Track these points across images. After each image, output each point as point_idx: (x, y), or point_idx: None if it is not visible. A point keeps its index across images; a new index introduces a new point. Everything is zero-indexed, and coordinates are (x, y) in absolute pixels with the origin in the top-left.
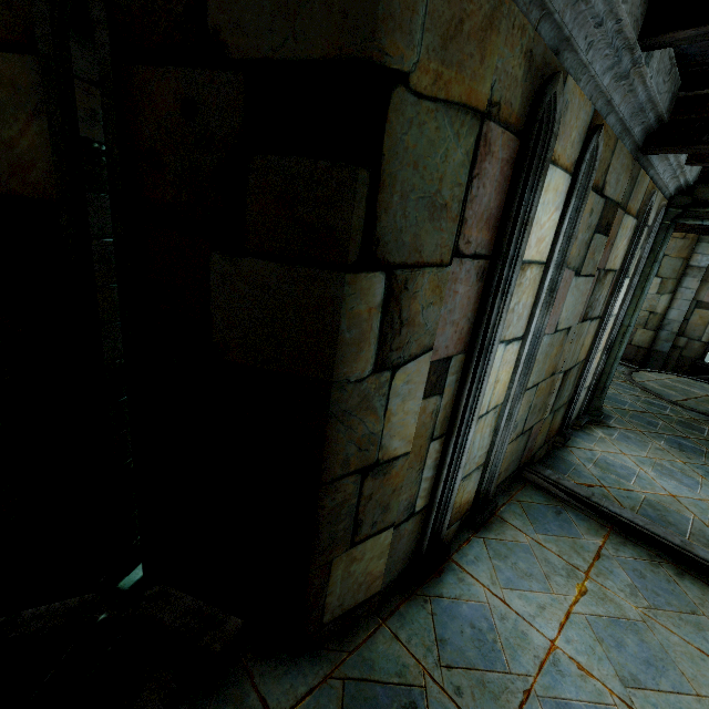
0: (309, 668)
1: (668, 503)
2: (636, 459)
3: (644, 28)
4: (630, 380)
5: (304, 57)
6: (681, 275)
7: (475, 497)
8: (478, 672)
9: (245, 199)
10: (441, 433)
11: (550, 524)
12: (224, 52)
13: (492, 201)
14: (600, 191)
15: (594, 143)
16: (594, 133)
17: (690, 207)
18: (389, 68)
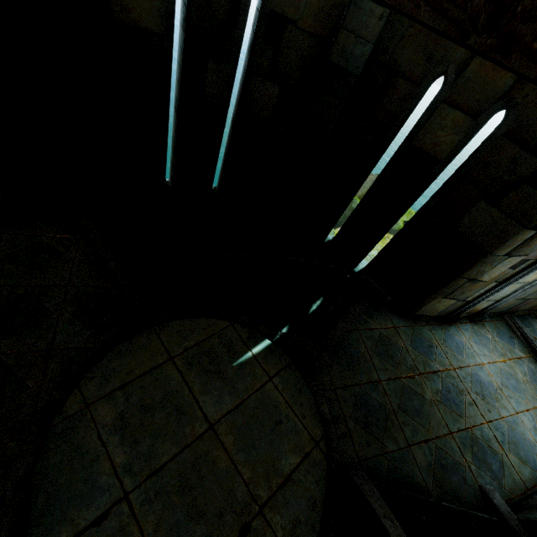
0: (403, 321)
1: None
2: None
3: None
4: None
5: None
6: None
7: (481, 310)
8: (454, 353)
9: (509, 193)
10: (499, 281)
11: (504, 338)
12: None
13: None
14: None
15: None
16: None
17: None
18: None
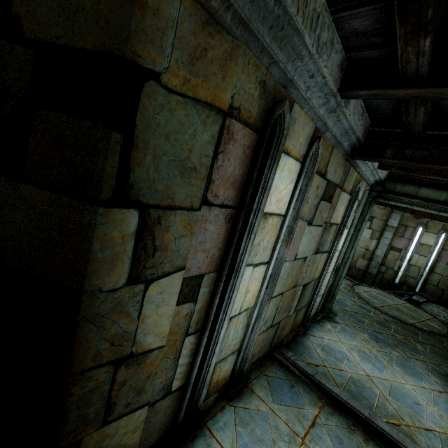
0: None
1: (365, 381)
2: (349, 346)
3: (341, 85)
4: (352, 290)
5: (78, 46)
6: (383, 229)
7: (231, 374)
8: None
9: (28, 140)
10: (196, 330)
11: (284, 396)
12: (22, 32)
13: (236, 170)
14: (324, 175)
15: (315, 146)
16: (315, 140)
17: (382, 193)
18: (142, 66)
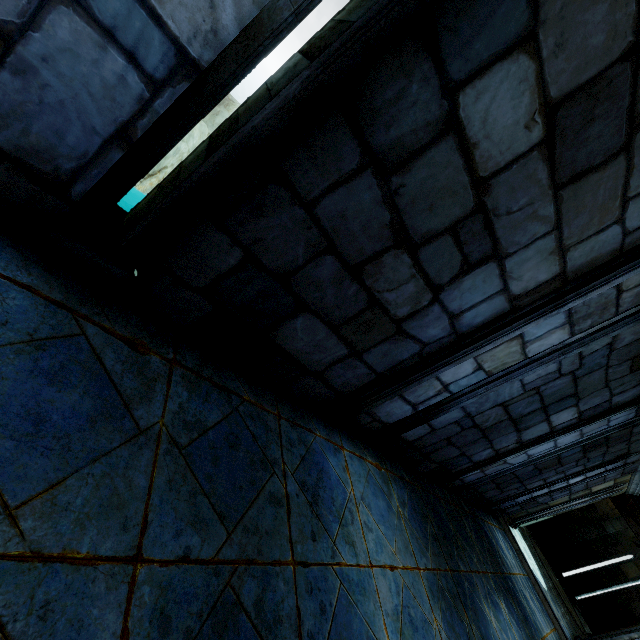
0: None
1: None
2: None
3: None
4: None
5: None
6: None
7: None
8: None
9: None
10: None
11: None
12: None
13: None
14: None
15: None
16: None
17: None
18: None
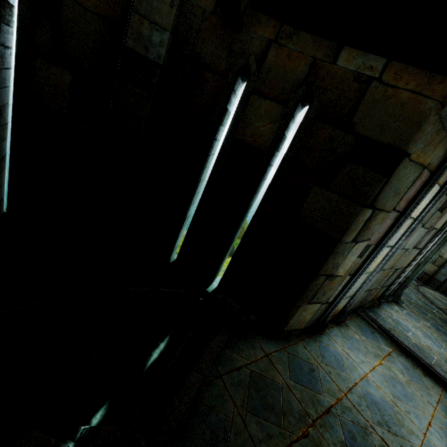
0: (275, 344)
1: (425, 348)
2: (413, 325)
3: None
4: (417, 289)
5: (381, 141)
6: None
7: (341, 310)
8: (337, 370)
9: (337, 173)
10: (352, 273)
11: (368, 335)
12: (353, 130)
13: (412, 193)
14: None
15: None
16: None
17: None
18: (407, 152)
